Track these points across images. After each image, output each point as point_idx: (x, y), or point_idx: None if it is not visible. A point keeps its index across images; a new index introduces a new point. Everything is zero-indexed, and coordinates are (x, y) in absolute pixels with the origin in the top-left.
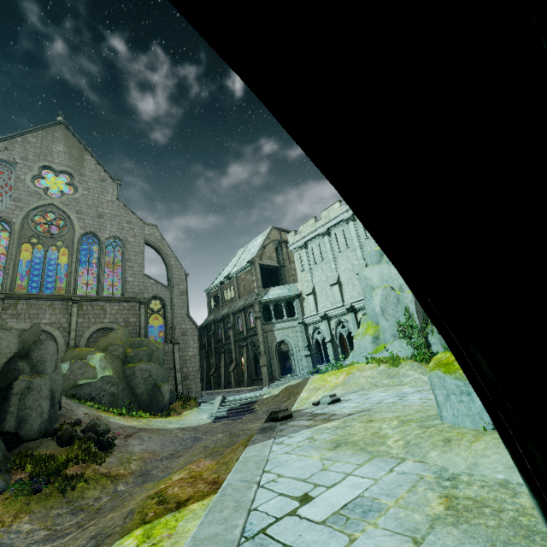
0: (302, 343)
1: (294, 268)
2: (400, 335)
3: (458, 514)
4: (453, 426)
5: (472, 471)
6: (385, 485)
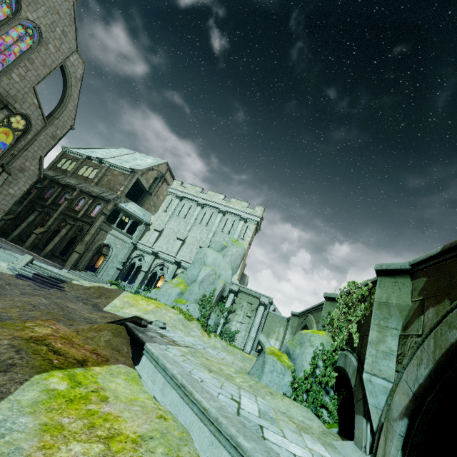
0: (121, 257)
1: (154, 201)
2: (199, 302)
3: (303, 430)
4: (267, 386)
5: (289, 412)
6: (262, 406)
